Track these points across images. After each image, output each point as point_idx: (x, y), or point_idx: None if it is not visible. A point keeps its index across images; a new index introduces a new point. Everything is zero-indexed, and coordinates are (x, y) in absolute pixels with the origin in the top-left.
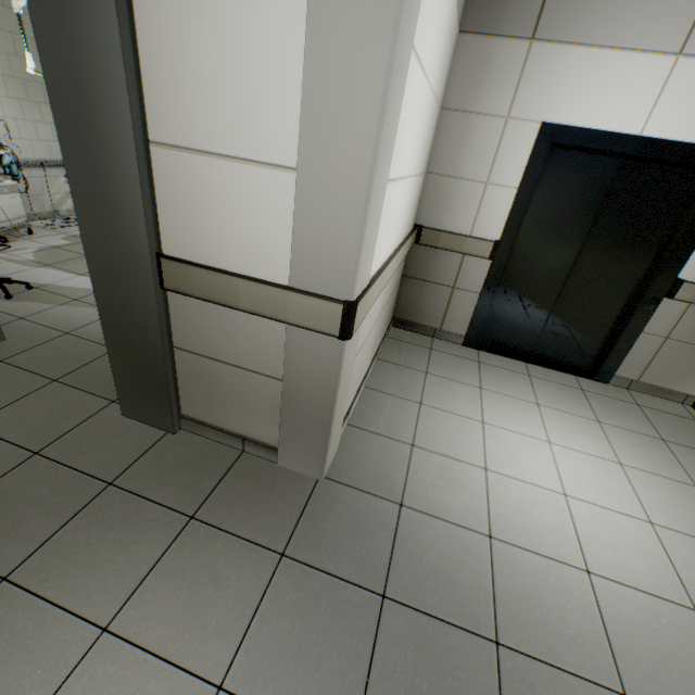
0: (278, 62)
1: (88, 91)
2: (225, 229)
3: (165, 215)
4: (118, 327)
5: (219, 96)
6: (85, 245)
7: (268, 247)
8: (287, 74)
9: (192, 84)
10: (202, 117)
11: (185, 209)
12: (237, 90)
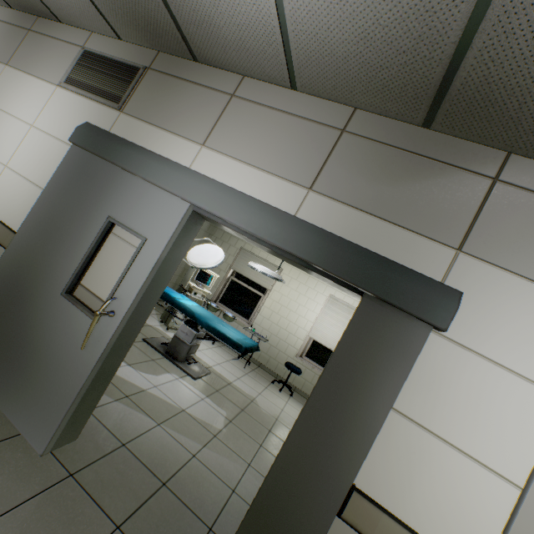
0: (526, 417)
1: (369, 366)
2: (427, 494)
3: (371, 454)
4: (264, 527)
5: (467, 410)
6: (284, 445)
7: (467, 530)
8: (531, 426)
9: (446, 393)
10: (445, 414)
11: (393, 460)
12: (484, 415)
